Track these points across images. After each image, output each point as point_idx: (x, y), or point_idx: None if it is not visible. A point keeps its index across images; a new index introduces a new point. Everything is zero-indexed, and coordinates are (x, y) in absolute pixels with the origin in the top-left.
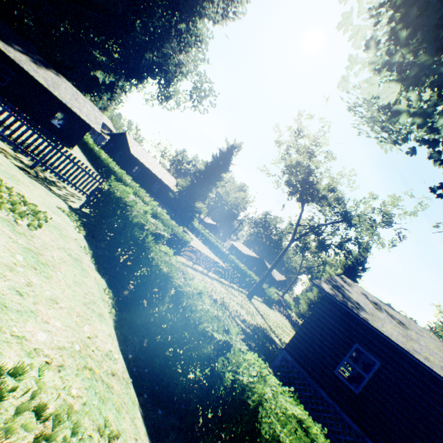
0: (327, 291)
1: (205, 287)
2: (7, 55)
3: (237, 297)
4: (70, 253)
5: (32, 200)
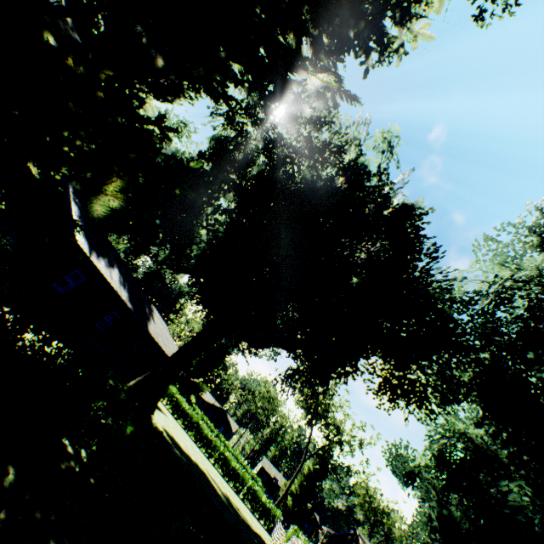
0: None
1: None
2: (156, 341)
3: None
4: None
5: None
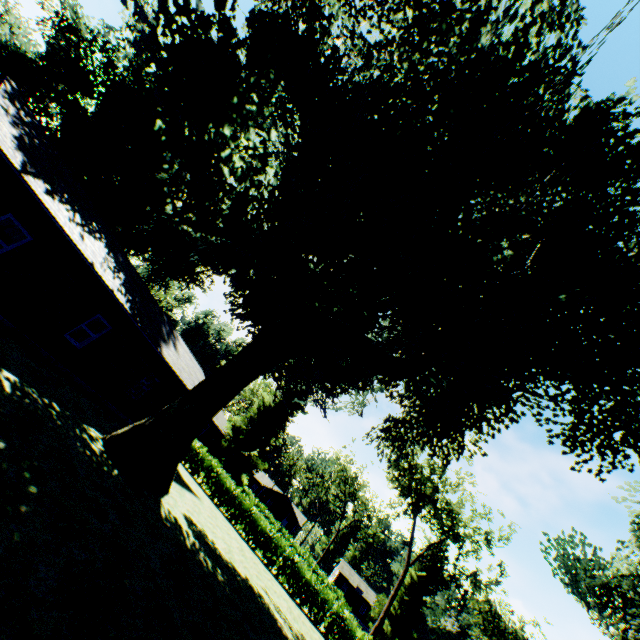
0: None
1: None
2: (177, 374)
3: None
4: None
5: None
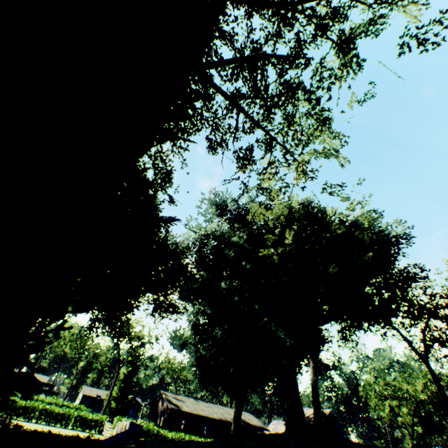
0: (174, 407)
1: None
2: None
3: None
4: None
5: None
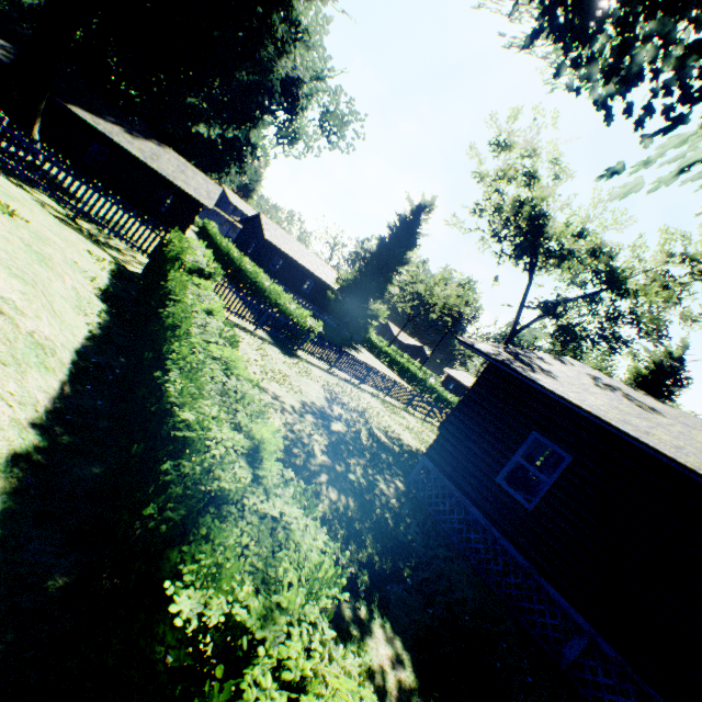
0: (477, 347)
1: (335, 390)
2: (96, 128)
3: (407, 421)
4: (29, 245)
5: (19, 212)
